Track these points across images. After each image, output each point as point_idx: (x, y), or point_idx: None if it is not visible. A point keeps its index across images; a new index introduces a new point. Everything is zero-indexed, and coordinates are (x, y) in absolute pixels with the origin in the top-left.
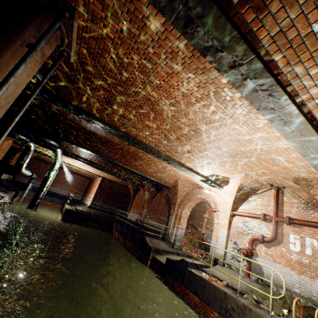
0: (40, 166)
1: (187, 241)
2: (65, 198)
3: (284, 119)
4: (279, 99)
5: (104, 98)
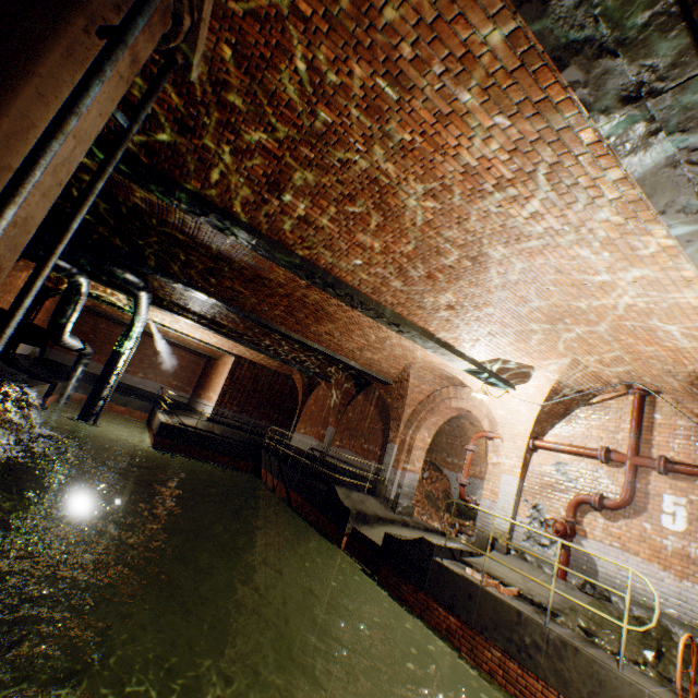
0: (98, 328)
1: (420, 496)
2: (156, 398)
3: None
4: None
5: (265, 175)
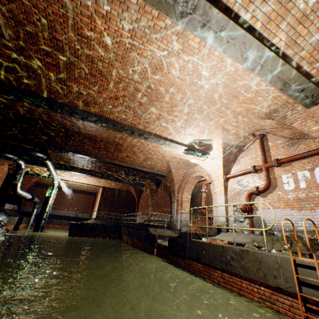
0: (44, 192)
1: (197, 228)
2: (74, 218)
3: (206, 24)
4: None
5: (54, 75)
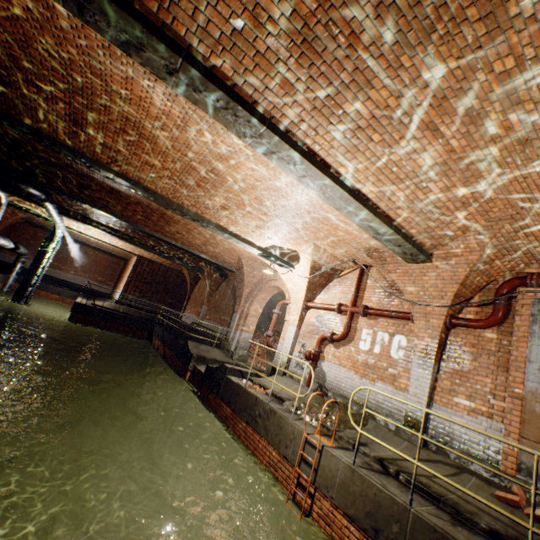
0: (37, 236)
1: (262, 352)
2: (84, 289)
3: (277, 153)
4: (250, 122)
5: (67, 114)
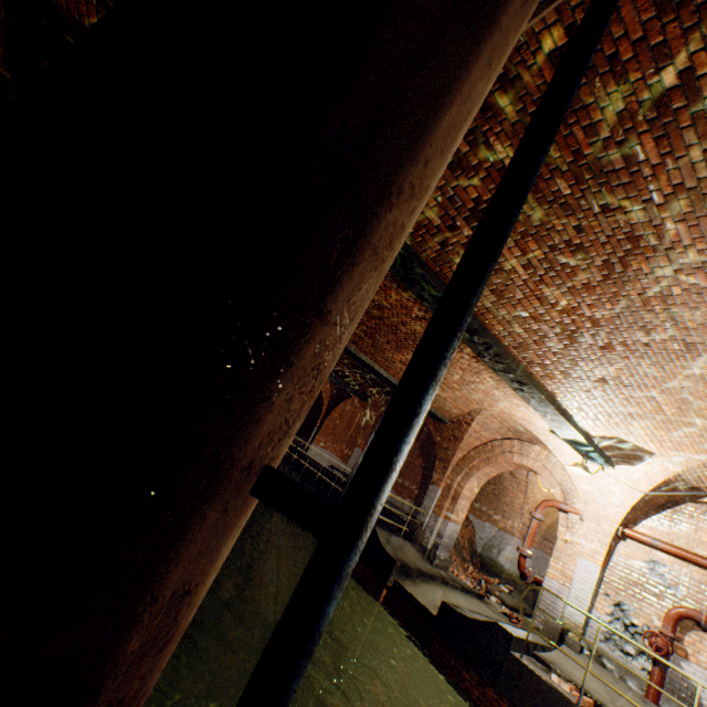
0: None
1: None
2: None
3: None
4: None
5: (476, 199)
